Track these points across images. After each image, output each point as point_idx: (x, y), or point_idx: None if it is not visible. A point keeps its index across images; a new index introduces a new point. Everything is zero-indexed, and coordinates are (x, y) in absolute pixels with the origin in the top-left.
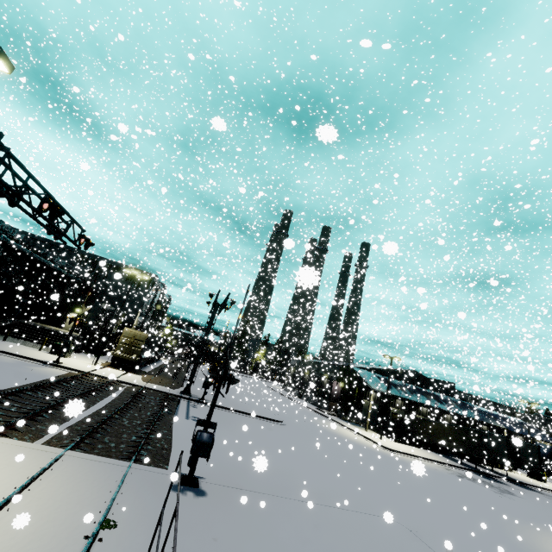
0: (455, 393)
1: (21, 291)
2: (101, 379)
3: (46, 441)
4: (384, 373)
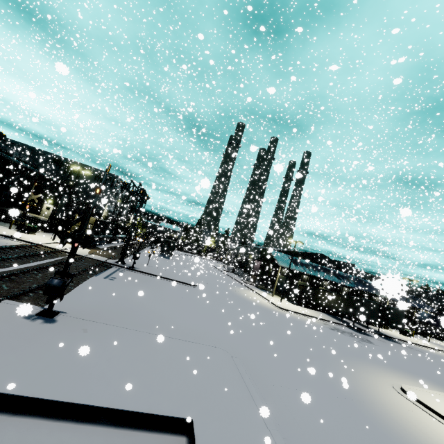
0: (358, 273)
1: (1, 185)
2: (50, 249)
3: None
4: (295, 255)
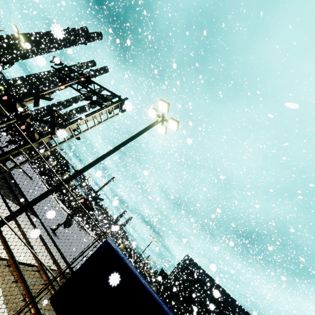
0: None
1: None
2: None
3: (4, 195)
4: None
